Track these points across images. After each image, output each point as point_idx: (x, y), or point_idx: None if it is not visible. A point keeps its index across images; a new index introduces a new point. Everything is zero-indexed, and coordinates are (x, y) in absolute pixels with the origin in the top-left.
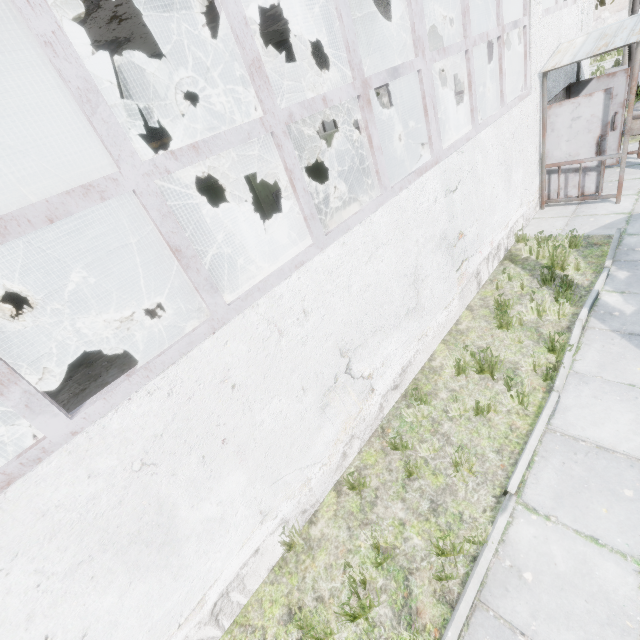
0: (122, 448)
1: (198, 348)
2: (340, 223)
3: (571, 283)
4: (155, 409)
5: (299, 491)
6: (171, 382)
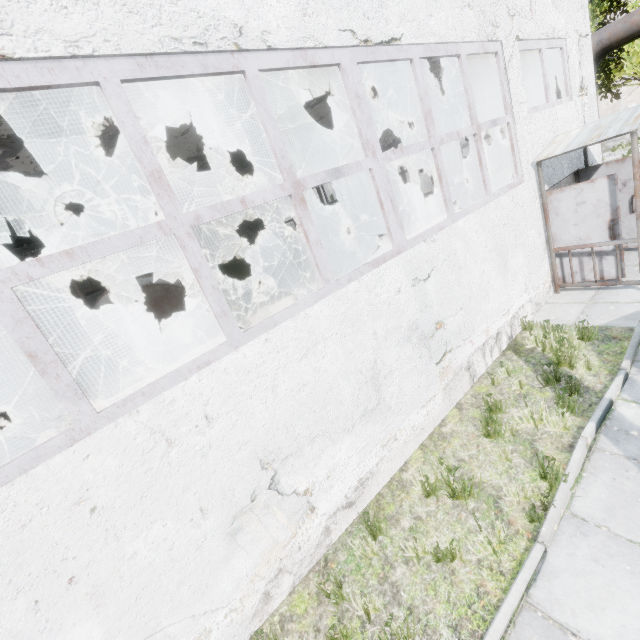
0: None
1: (45, 464)
2: (266, 318)
3: (577, 386)
4: None
5: None
6: None
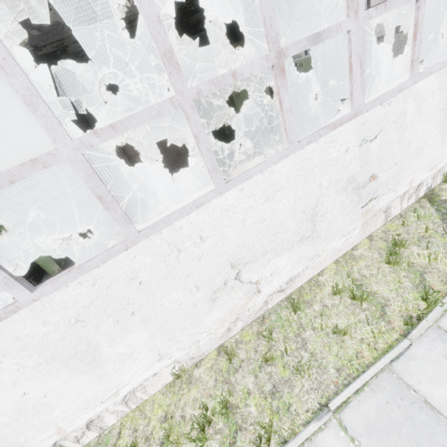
0: (63, 311)
1: (114, 259)
2: (242, 172)
3: None
4: (84, 292)
5: (189, 346)
6: (95, 278)
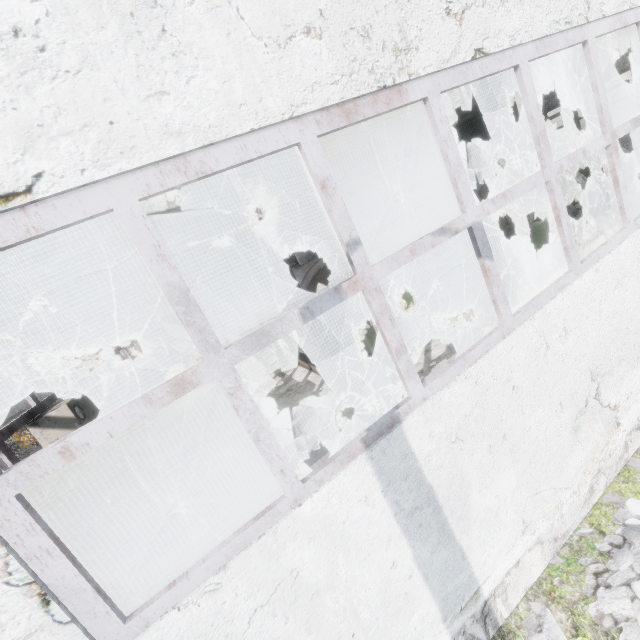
0: None
1: None
2: None
3: None
4: None
5: None
6: None
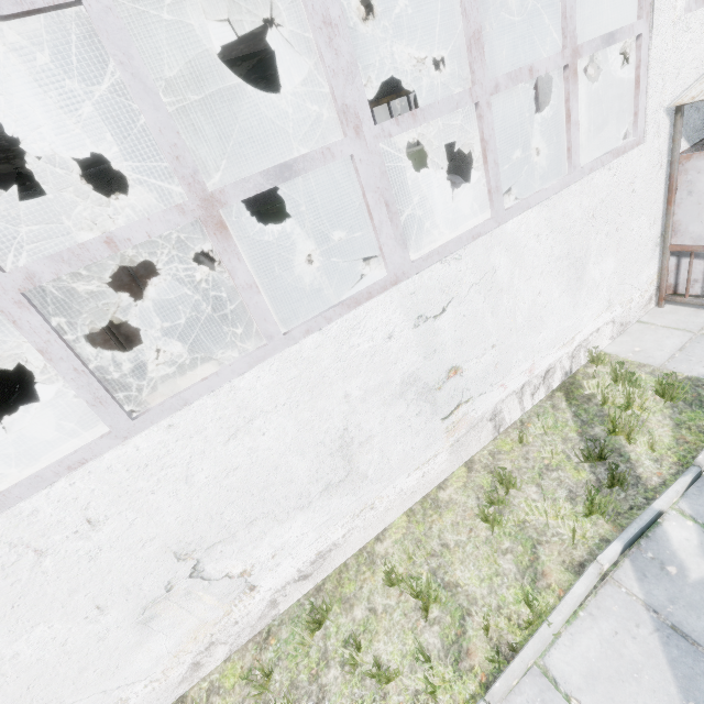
0: None
1: None
2: (172, 395)
3: (622, 479)
4: None
5: None
6: None
